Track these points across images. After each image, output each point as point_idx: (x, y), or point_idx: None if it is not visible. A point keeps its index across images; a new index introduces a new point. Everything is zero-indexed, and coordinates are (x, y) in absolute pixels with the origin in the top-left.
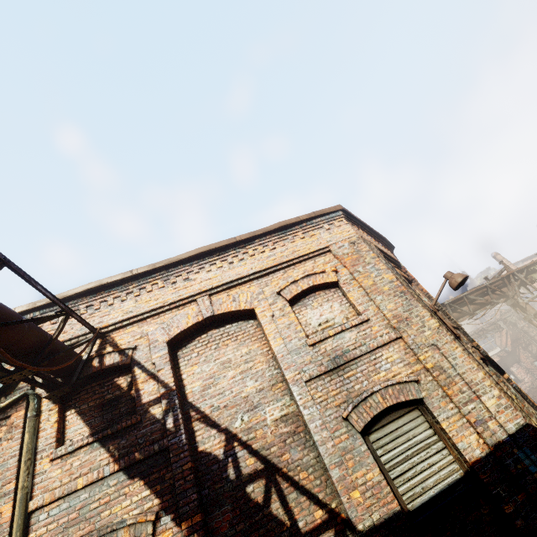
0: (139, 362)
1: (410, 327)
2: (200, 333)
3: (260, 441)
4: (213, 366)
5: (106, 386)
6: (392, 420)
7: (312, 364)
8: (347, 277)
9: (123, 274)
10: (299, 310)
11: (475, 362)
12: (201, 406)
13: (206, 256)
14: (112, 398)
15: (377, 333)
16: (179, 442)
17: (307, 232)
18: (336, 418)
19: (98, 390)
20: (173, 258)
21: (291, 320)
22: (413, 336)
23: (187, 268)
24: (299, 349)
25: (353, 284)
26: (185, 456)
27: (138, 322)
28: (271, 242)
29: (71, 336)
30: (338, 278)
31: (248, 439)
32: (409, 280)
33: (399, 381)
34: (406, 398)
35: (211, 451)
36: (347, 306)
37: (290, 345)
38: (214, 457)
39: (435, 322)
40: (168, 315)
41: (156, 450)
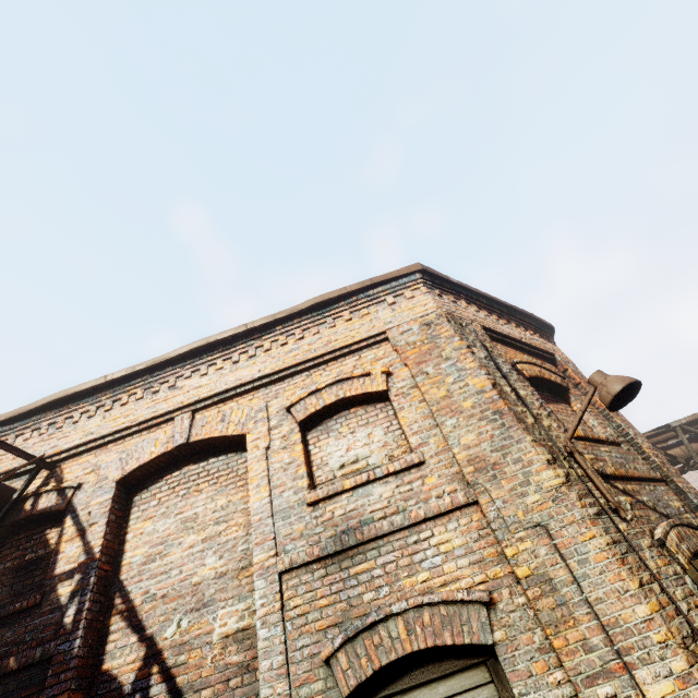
0: (76, 508)
1: (498, 483)
2: (173, 469)
3: (191, 673)
4: (171, 524)
5: (33, 540)
6: (426, 681)
7: (303, 540)
8: (406, 383)
9: (95, 381)
10: (315, 440)
11: (637, 576)
12: (133, 590)
13: (205, 353)
14: (33, 559)
15: (433, 490)
16: (67, 651)
17: (358, 310)
18: (313, 656)
19: (23, 545)
20: (159, 356)
21: (294, 456)
22: (500, 501)
23: (177, 370)
24: (291, 509)
25: (413, 395)
26: (65, 679)
27: (97, 448)
28: (300, 328)
29: (18, 464)
30: (390, 384)
31: (175, 663)
32: (561, 386)
33: (448, 598)
34: (455, 640)
35: (118, 675)
36: (397, 435)
37: (279, 500)
38: (117, 687)
39: (554, 476)
40: (134, 440)
41: (36, 658)
